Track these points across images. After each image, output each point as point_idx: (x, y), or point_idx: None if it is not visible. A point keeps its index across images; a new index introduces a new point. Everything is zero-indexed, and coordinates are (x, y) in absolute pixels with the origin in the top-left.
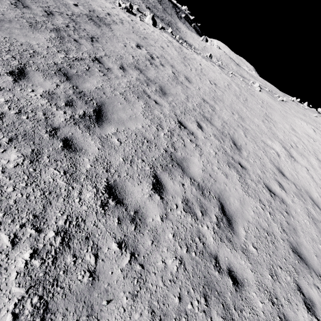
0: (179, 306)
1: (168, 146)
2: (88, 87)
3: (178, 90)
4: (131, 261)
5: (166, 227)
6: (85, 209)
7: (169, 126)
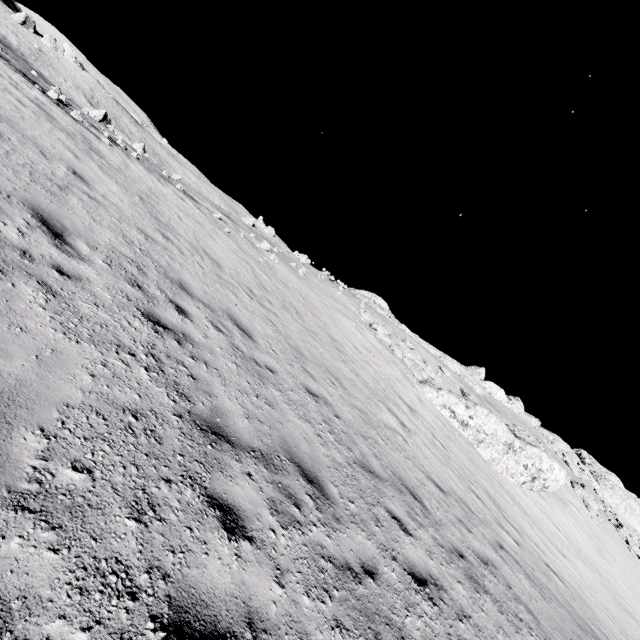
0: None
1: None
2: None
3: (289, 413)
4: None
5: None
6: None
7: None
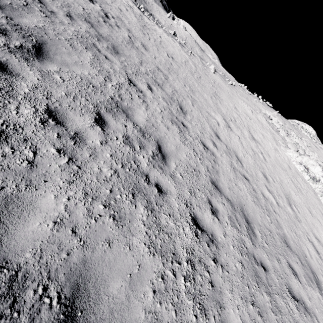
0: (110, 195)
1: (115, 95)
2: (25, 22)
3: (132, 53)
4: (69, 162)
5: (105, 149)
6: (23, 121)
7: (118, 80)
